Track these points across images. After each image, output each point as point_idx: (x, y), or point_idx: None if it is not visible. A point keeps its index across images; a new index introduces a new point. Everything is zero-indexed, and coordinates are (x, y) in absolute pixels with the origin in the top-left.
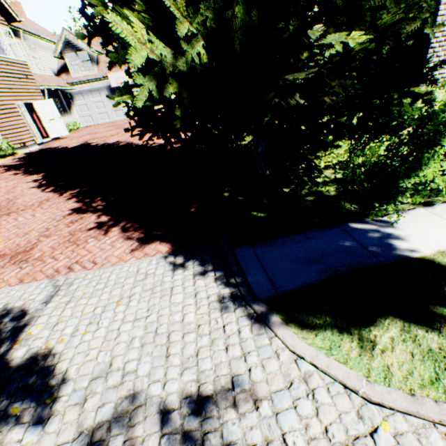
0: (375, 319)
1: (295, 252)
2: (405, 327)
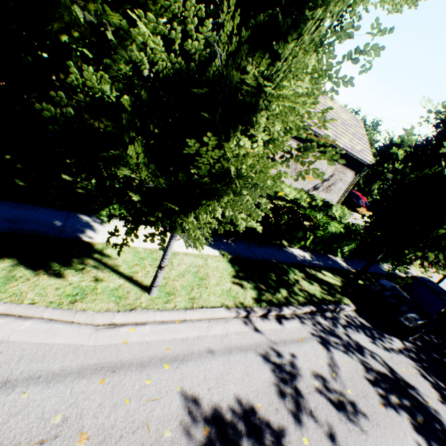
0: (3, 258)
1: (6, 213)
2: (17, 265)
